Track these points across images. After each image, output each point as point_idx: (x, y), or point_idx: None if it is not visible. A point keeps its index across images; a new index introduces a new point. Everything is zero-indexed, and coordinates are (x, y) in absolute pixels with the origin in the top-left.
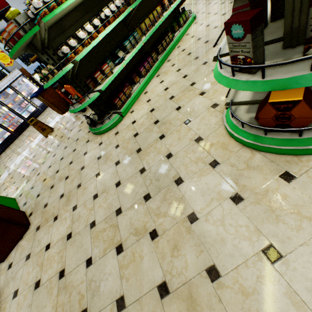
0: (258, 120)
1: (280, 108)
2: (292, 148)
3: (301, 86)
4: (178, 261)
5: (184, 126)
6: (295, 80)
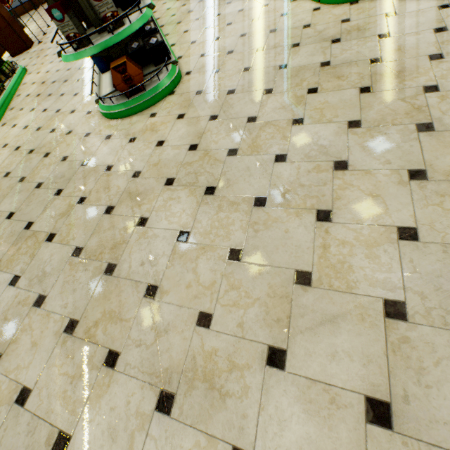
0: (117, 88)
1: (121, 72)
2: (147, 99)
3: (114, 44)
4: (112, 191)
5: (67, 136)
6: (109, 41)
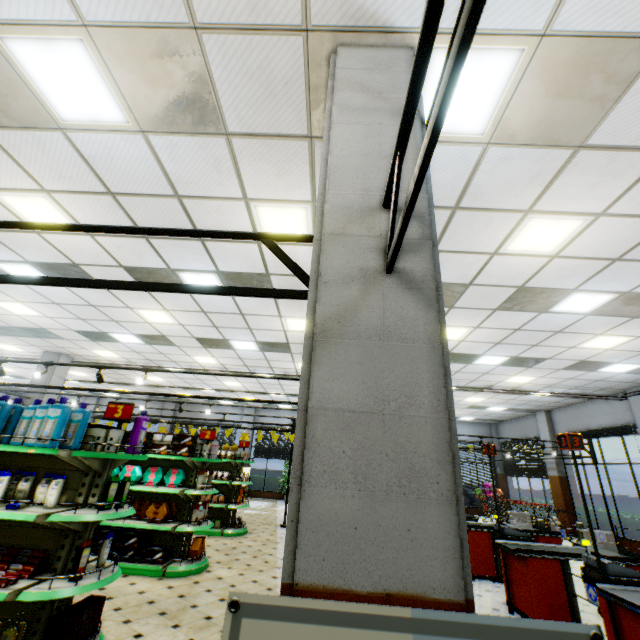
0: None
1: None
2: None
3: None
4: None
5: None
6: None
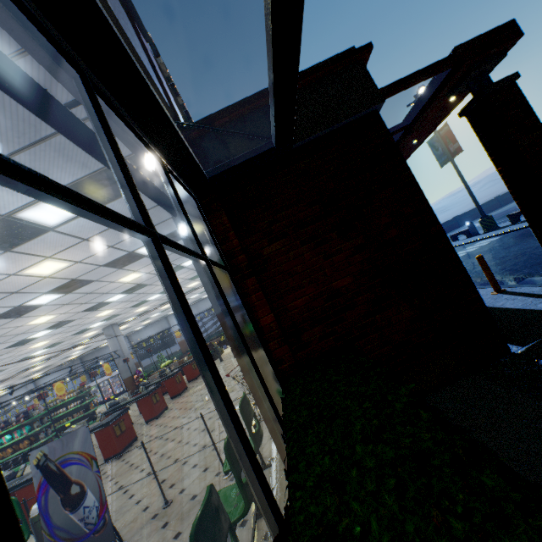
0: None
1: None
2: None
3: None
4: None
5: None
6: None
